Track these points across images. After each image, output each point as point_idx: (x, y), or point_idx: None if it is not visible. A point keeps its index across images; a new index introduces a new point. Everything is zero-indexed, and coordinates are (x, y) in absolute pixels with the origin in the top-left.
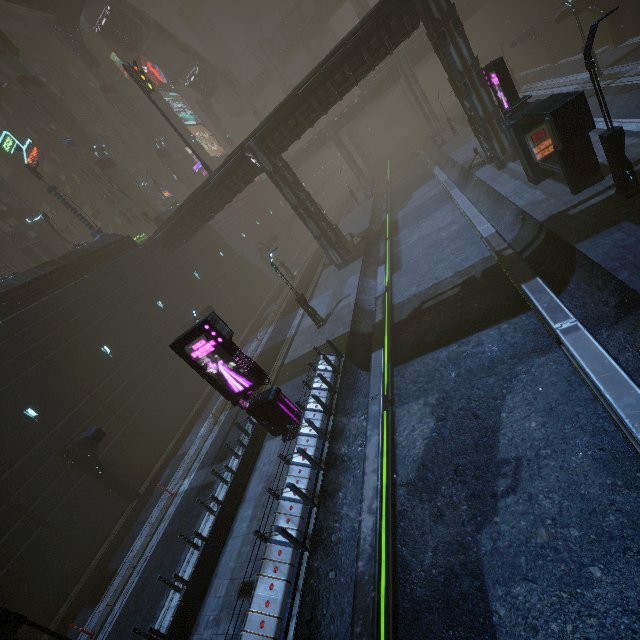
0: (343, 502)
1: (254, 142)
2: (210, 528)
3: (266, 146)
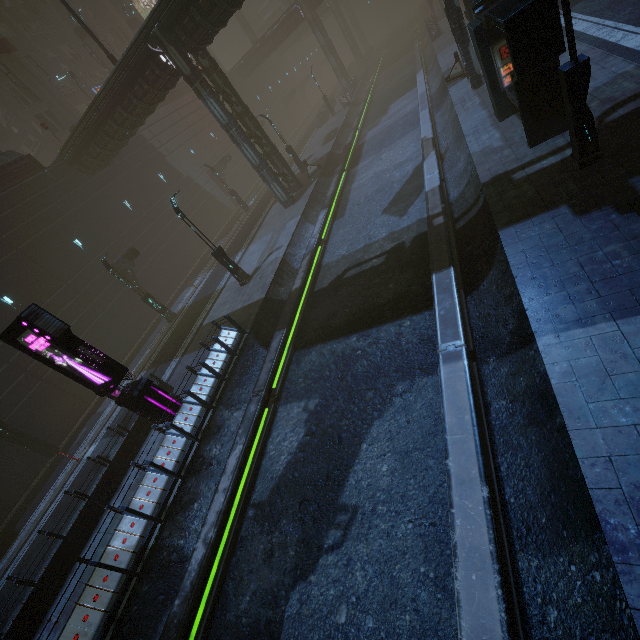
0: (196, 515)
1: (160, 29)
2: (71, 524)
3: (176, 37)
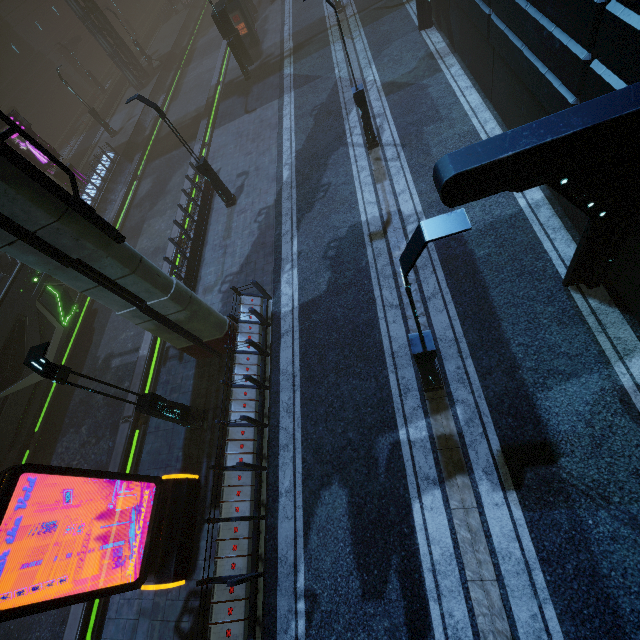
0: (108, 214)
1: None
2: None
3: None
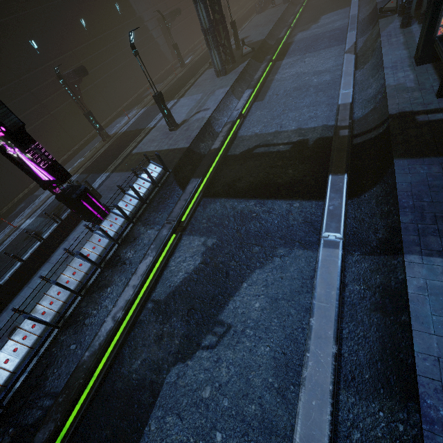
0: (108, 296)
1: None
2: (8, 278)
3: None
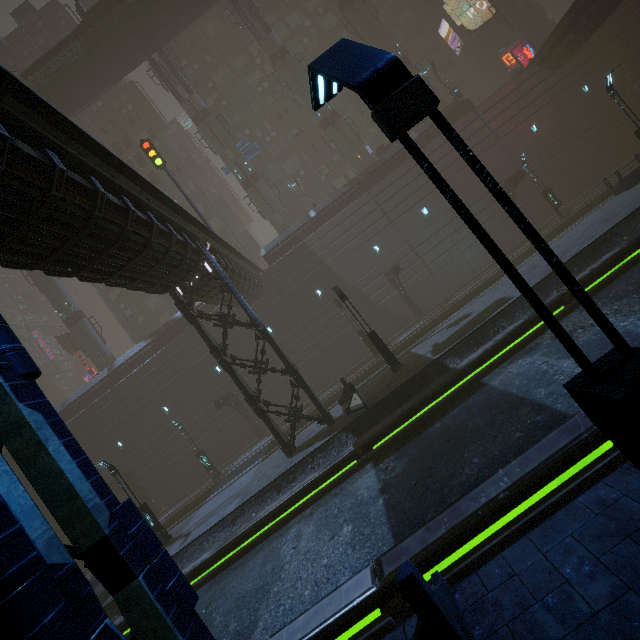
0: None
1: None
2: None
3: None
